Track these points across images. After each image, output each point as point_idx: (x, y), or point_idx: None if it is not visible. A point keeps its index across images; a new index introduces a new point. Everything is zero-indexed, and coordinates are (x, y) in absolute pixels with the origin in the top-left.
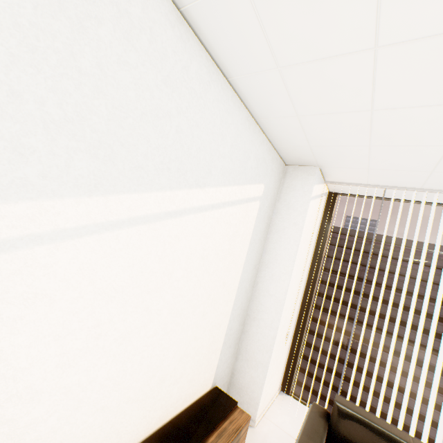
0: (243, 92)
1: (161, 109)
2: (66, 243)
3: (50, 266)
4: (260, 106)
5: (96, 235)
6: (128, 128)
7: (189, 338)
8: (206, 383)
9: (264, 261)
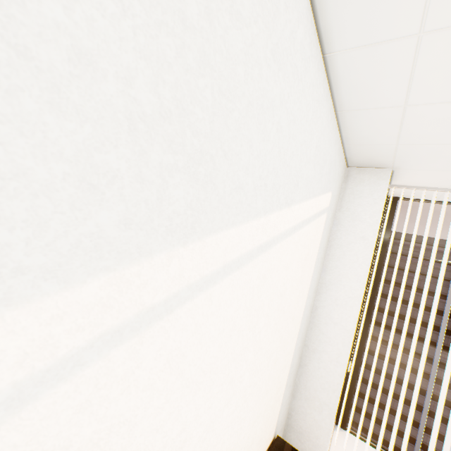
0: (340, 74)
1: (266, 95)
2: (152, 328)
3: (131, 374)
4: (354, 93)
5: (188, 303)
6: (232, 127)
7: (262, 395)
8: (269, 436)
9: (323, 282)
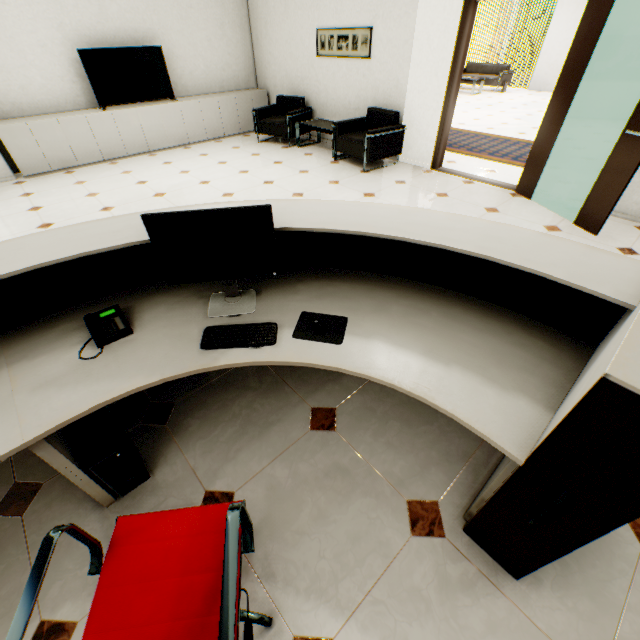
0: None
1: None
2: None
3: None
4: None
5: None
6: None
7: None
8: None
9: None
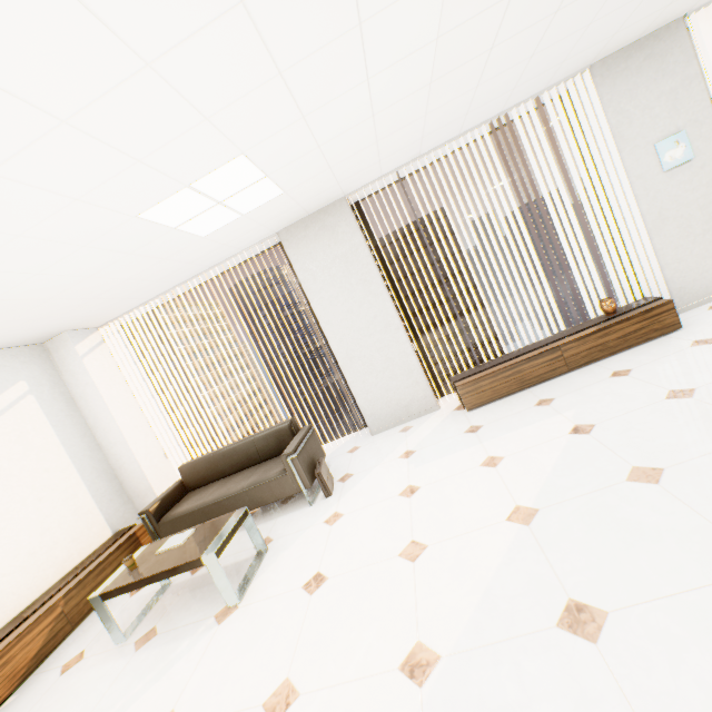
0: None
1: None
2: None
3: None
4: None
5: None
6: None
7: (39, 520)
8: (102, 534)
9: (92, 426)
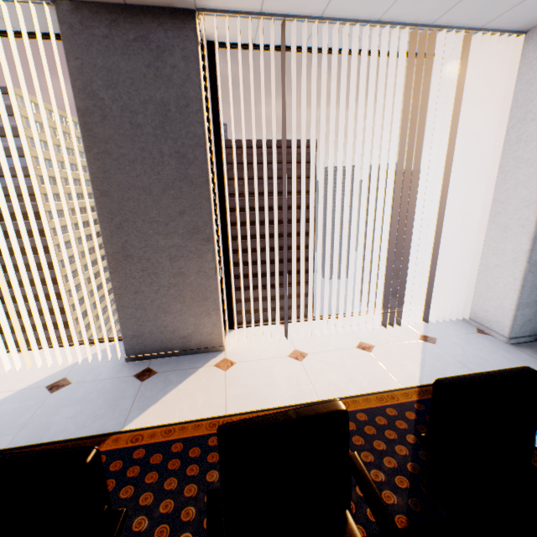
0: None
1: None
2: None
3: None
4: None
5: None
6: None
7: None
8: None
9: None
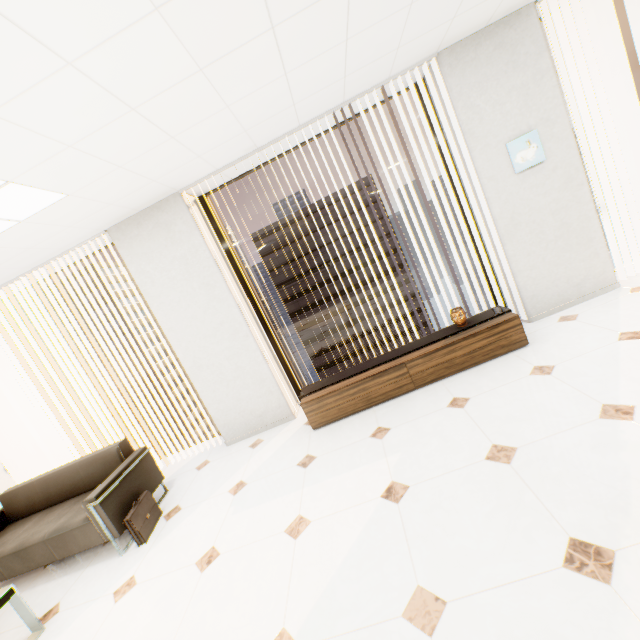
0: None
1: None
2: None
3: None
4: None
5: None
6: None
7: None
8: None
9: None
